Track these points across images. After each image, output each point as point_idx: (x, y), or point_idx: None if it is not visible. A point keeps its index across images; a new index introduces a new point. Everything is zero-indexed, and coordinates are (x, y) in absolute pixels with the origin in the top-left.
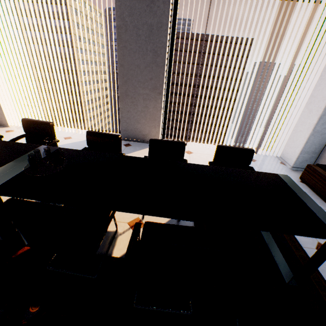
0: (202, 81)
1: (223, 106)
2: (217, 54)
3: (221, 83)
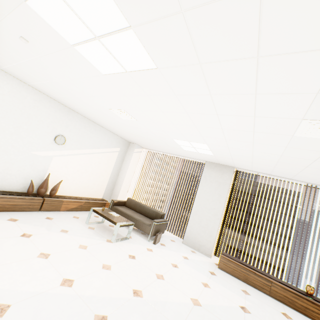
0: (245, 216)
1: (272, 250)
2: (260, 196)
3: (267, 224)
